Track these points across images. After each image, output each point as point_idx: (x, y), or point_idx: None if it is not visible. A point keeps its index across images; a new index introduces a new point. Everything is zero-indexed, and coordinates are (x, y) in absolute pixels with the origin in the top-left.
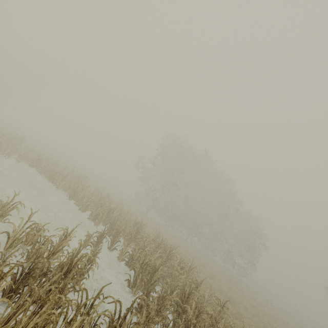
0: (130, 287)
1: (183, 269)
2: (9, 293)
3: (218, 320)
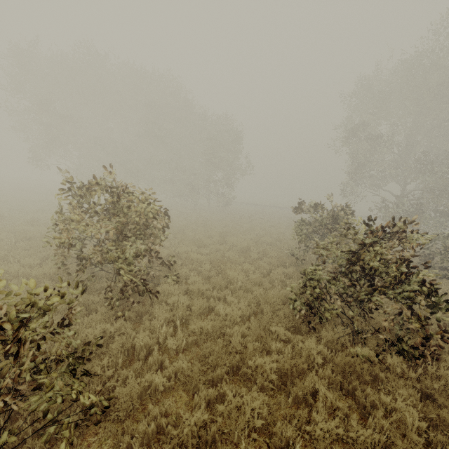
0: None
1: None
2: None
3: None
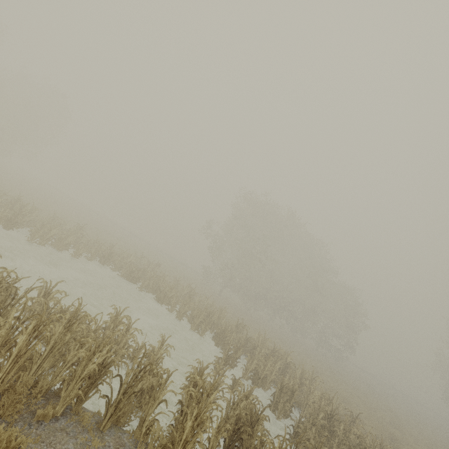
0: (270, 410)
1: (305, 380)
2: (226, 447)
3: (365, 438)
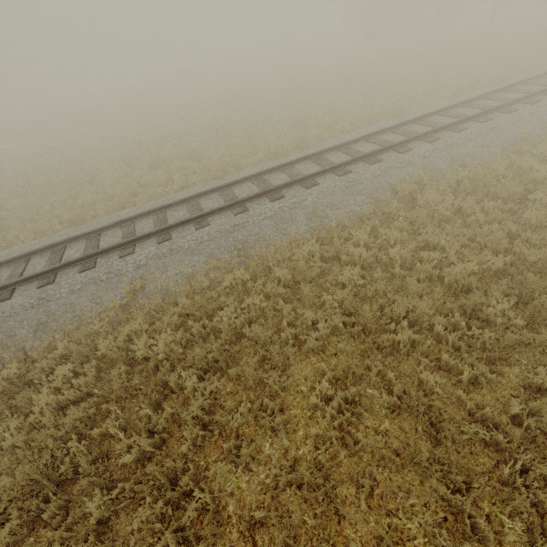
0: None
1: None
2: None
3: None
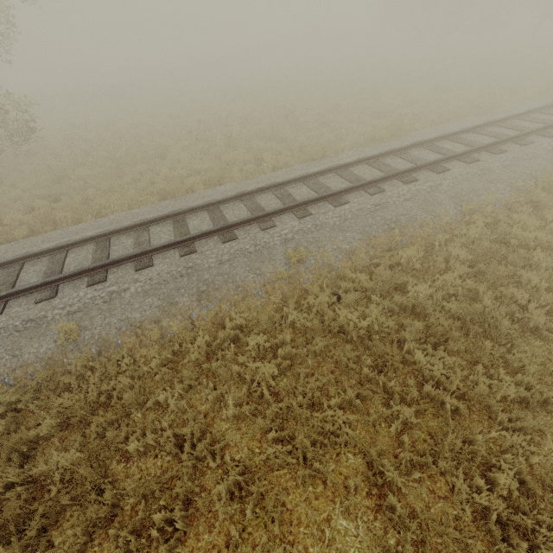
0: None
1: None
2: None
3: None
